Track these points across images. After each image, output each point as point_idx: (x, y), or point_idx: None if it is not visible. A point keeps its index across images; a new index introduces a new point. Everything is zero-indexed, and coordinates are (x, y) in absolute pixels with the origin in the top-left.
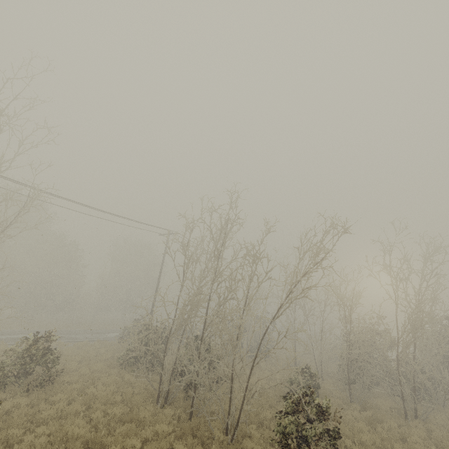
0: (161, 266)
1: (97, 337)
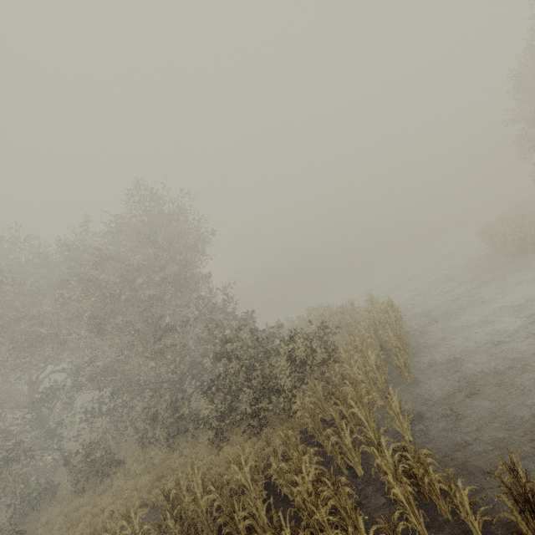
0: None
1: None
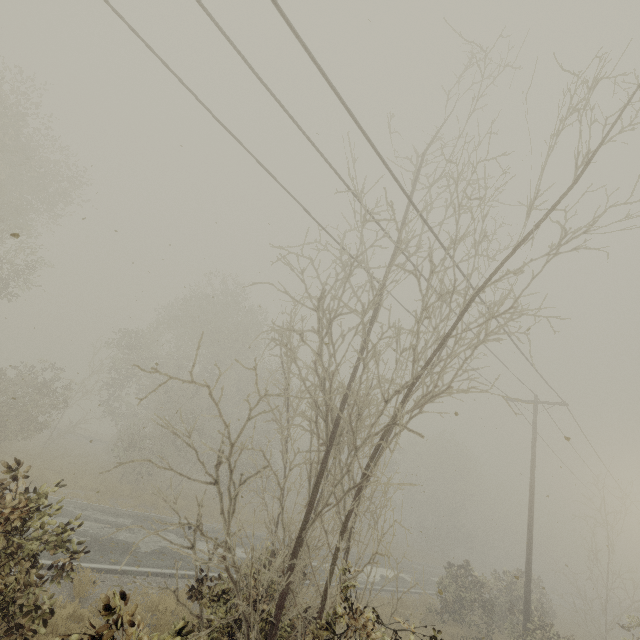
0: (533, 469)
1: (364, 579)
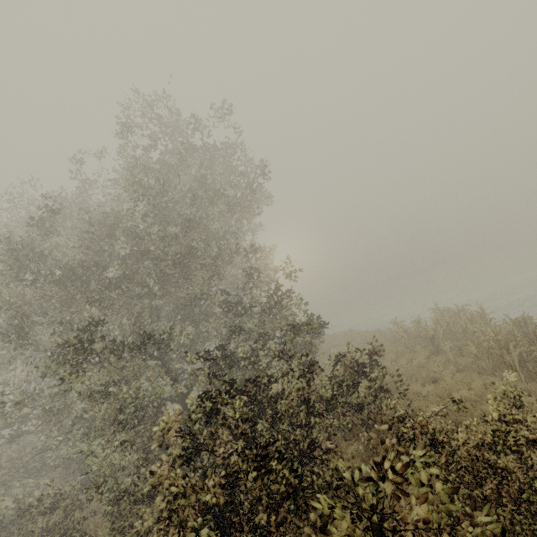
0: None
1: None
